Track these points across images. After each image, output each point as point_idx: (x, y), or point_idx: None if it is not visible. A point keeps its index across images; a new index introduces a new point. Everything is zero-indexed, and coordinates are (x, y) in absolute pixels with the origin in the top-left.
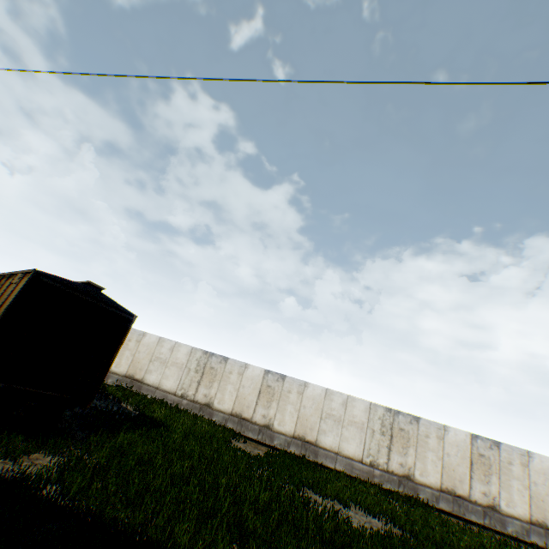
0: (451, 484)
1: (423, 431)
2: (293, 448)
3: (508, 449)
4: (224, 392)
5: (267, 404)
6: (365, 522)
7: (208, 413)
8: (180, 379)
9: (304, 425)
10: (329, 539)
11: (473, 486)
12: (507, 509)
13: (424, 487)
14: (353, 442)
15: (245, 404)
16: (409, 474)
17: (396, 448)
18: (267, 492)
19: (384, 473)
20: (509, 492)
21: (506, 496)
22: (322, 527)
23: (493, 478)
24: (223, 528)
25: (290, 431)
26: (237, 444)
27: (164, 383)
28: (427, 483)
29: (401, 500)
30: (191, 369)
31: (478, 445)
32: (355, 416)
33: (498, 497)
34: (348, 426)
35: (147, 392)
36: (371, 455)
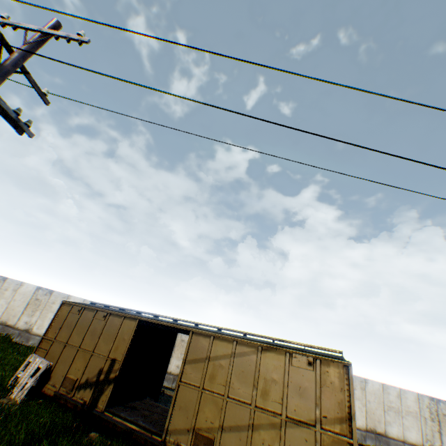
0: None
1: None
2: (369, 440)
3: None
4: None
5: None
6: None
7: None
8: None
9: (372, 417)
10: None
11: None
12: None
13: None
14: (412, 429)
15: None
16: None
17: (444, 431)
18: None
19: None
20: None
21: None
22: None
23: None
24: None
25: (362, 424)
26: None
27: None
28: None
29: None
30: None
31: None
32: (408, 406)
33: None
34: (406, 416)
35: None
36: (427, 440)
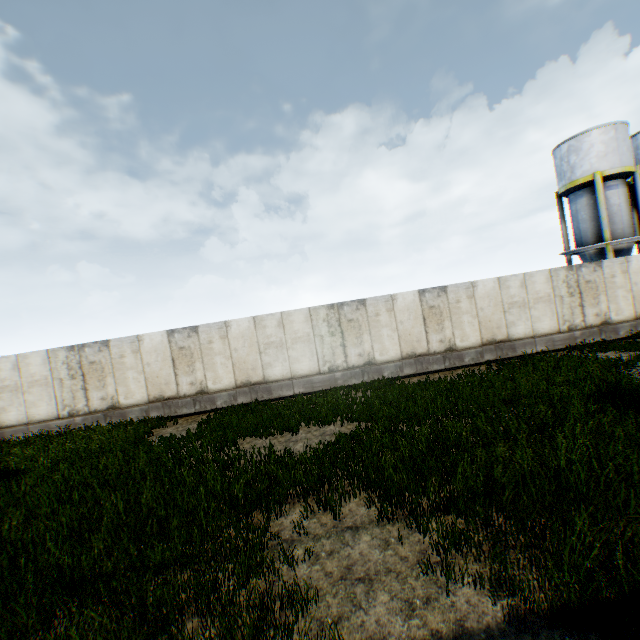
0: (411, 348)
1: (372, 312)
2: (242, 398)
3: (455, 290)
4: (126, 383)
5: (189, 369)
6: (317, 438)
7: (120, 416)
8: (56, 398)
9: (244, 369)
10: (245, 499)
11: (430, 340)
12: (463, 345)
13: (387, 365)
14: (305, 359)
15: (162, 382)
16: (370, 361)
17: (351, 342)
18: (150, 492)
19: (346, 373)
20: (462, 329)
21: (460, 333)
22: (228, 494)
23: (447, 323)
24: (22, 613)
25: (230, 383)
26: (146, 438)
27: (35, 414)
28: (389, 359)
29: (366, 389)
30: (64, 378)
31: (427, 299)
32: (297, 331)
33: (454, 338)
34: (294, 346)
35: (17, 436)
36: (327, 363)
